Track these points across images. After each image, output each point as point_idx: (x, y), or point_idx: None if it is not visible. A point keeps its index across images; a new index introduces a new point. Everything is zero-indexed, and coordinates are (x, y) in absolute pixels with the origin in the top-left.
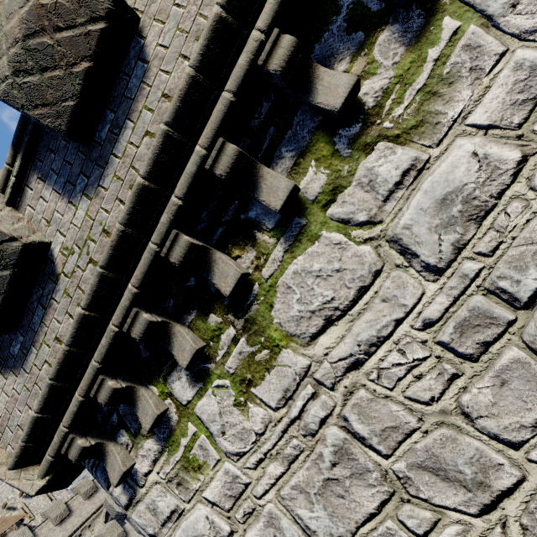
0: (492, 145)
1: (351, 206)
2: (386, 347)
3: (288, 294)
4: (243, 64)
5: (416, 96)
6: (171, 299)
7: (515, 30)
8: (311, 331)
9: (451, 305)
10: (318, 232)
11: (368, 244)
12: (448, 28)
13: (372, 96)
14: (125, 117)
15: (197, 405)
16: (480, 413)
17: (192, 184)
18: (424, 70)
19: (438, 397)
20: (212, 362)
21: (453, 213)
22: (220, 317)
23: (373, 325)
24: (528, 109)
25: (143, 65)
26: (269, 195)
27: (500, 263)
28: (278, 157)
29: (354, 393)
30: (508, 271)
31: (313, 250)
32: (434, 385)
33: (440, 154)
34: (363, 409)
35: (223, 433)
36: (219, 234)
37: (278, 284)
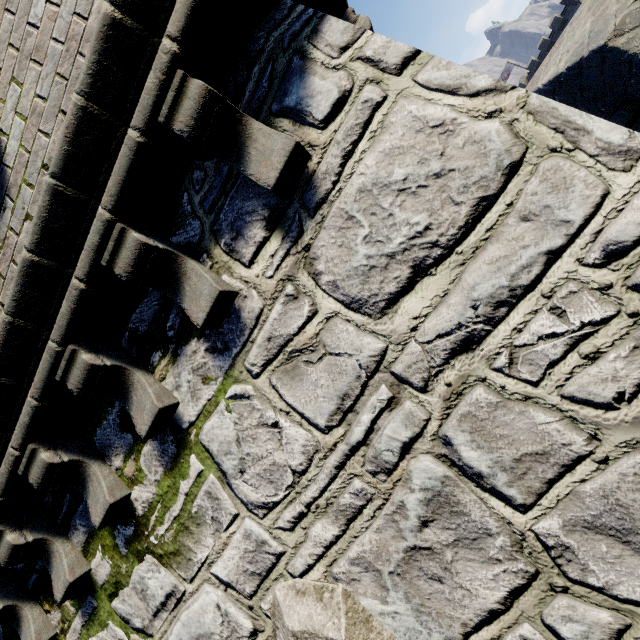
0: (231, 604)
1: (130, 607)
2: None
3: None
4: (4, 472)
5: (173, 523)
6: (1, 626)
7: (244, 497)
8: None
9: None
10: (106, 620)
11: None
12: (194, 466)
13: (141, 505)
14: None
15: None
16: None
17: None
18: (178, 499)
19: None
20: None
21: None
22: None
23: None
24: (256, 583)
25: None
26: (56, 577)
27: None
28: (74, 526)
29: None
30: None
31: (103, 636)
32: None
33: (193, 592)
34: None
35: None
36: (34, 580)
37: None
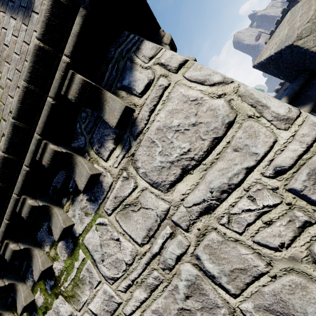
0: None
1: None
2: None
3: None
4: None
5: (71, 281)
6: None
7: (103, 273)
8: None
9: None
10: None
11: None
12: (81, 255)
13: (57, 271)
14: None
15: None
16: None
17: None
18: (74, 270)
19: None
20: None
21: None
22: None
23: None
24: (108, 315)
25: None
26: (18, 302)
27: None
28: (28, 277)
29: None
30: None
31: None
32: None
33: None
34: None
35: None
36: (10, 300)
37: None
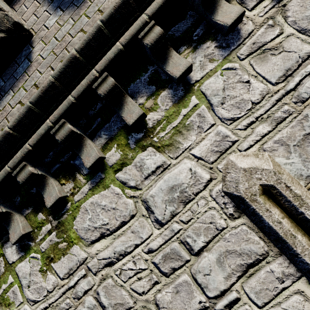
0: (199, 168)
1: (129, 176)
2: (127, 258)
3: (85, 214)
4: (83, 85)
5: (172, 130)
6: (19, 196)
7: (220, 115)
8: (92, 239)
9: (163, 244)
10: (109, 184)
11: (132, 199)
12: (193, 102)
13: (152, 122)
14: (10, 88)
15: (18, 266)
16: (164, 305)
17: (40, 139)
18: (178, 118)
19: (146, 292)
20: (33, 242)
21: (175, 196)
22: (44, 216)
23: (124, 244)
24: (217, 156)
25: (28, 62)
26: (86, 157)
27: (189, 229)
28: (98, 135)
29: (106, 279)
30: (192, 234)
31: (104, 193)
32: (146, 285)
33: (176, 164)
34: (108, 290)
35: (29, 286)
36: (56, 167)
37: (81, 206)
